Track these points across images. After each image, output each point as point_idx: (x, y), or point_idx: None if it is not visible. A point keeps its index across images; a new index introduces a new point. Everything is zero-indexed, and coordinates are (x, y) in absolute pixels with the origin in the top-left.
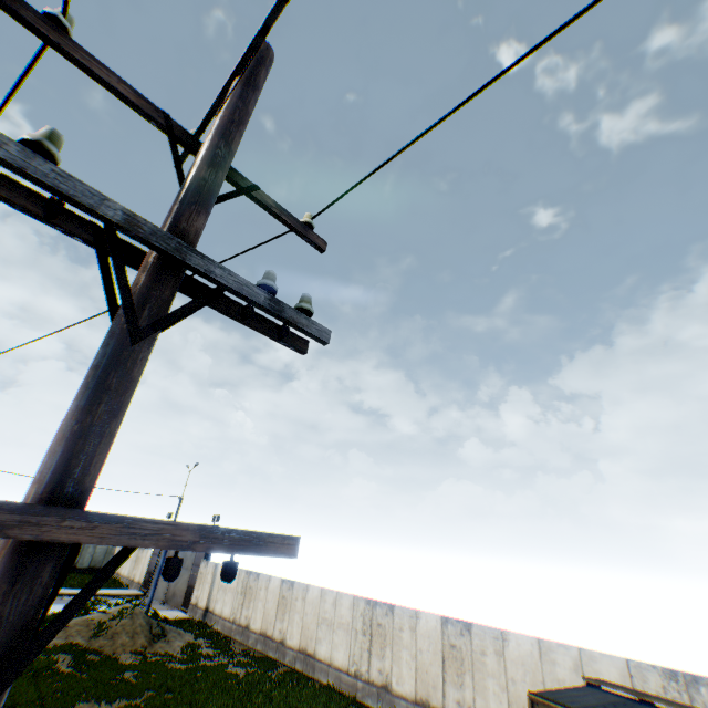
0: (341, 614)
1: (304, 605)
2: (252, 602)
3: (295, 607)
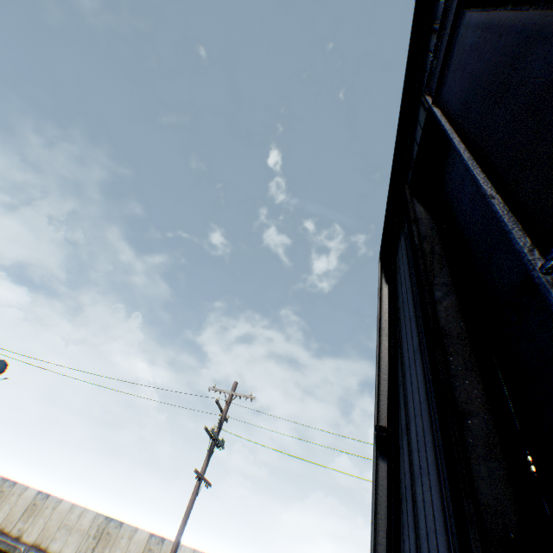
0: (82, 522)
1: (53, 513)
2: (0, 503)
3: (44, 513)
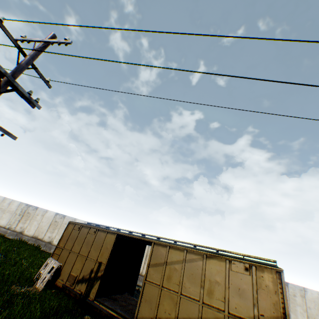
0: (11, 208)
1: None
2: None
3: None
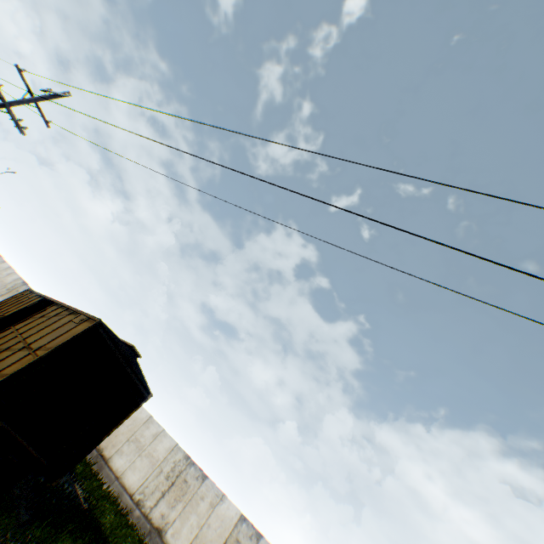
0: (8, 279)
1: None
2: None
3: None
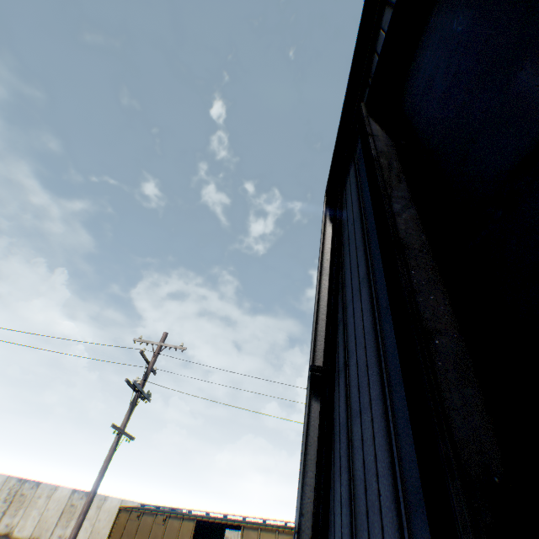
0: None
1: None
2: None
3: None
